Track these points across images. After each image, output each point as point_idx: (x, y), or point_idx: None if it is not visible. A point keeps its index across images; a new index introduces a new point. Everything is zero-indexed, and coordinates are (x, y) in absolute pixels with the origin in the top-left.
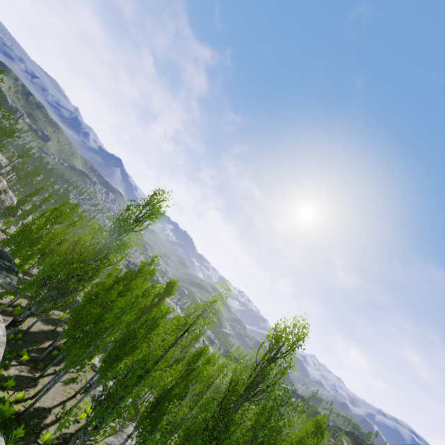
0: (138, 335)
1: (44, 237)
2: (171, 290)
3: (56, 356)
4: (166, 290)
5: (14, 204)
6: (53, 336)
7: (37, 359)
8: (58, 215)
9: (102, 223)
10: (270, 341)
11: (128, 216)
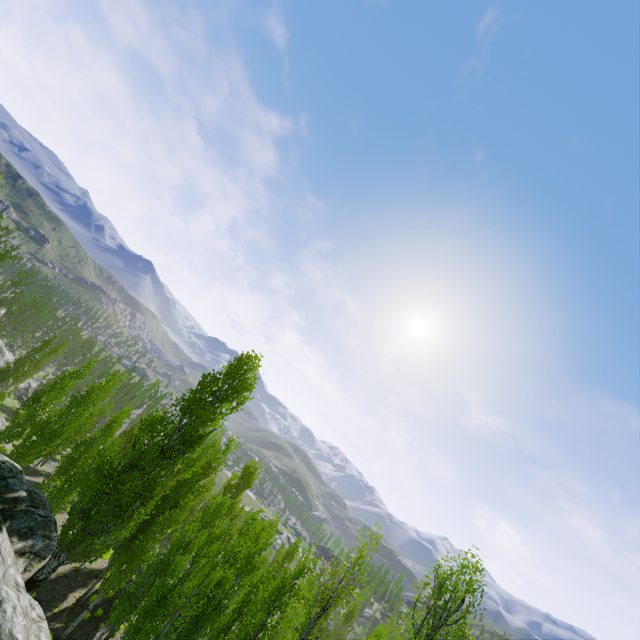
0: (226, 586)
1: (67, 427)
2: (250, 480)
3: (88, 619)
4: (242, 480)
5: (5, 357)
6: (77, 582)
7: (64, 634)
8: (89, 391)
9: (165, 412)
10: (434, 598)
11: (202, 398)
